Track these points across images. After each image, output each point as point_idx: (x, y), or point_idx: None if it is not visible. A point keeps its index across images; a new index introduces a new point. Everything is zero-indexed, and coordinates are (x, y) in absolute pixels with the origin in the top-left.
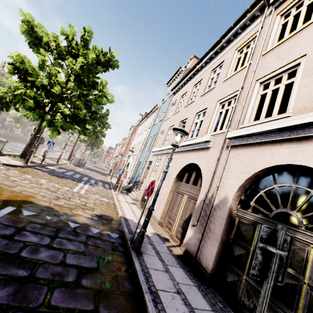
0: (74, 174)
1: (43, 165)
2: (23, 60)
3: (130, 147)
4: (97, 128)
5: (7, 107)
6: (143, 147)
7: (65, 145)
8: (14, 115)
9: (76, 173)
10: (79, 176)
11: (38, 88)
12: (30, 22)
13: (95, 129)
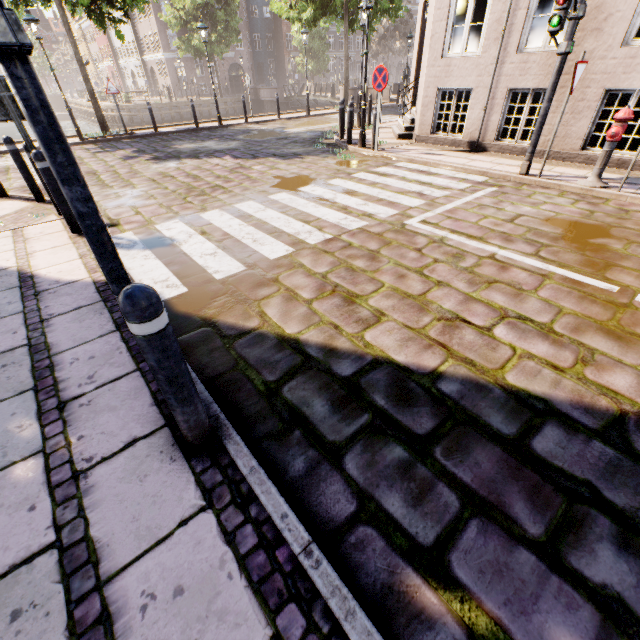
0: None
1: None
2: None
3: None
4: None
5: None
6: None
7: None
8: None
9: None
10: None
11: None
12: None
13: None
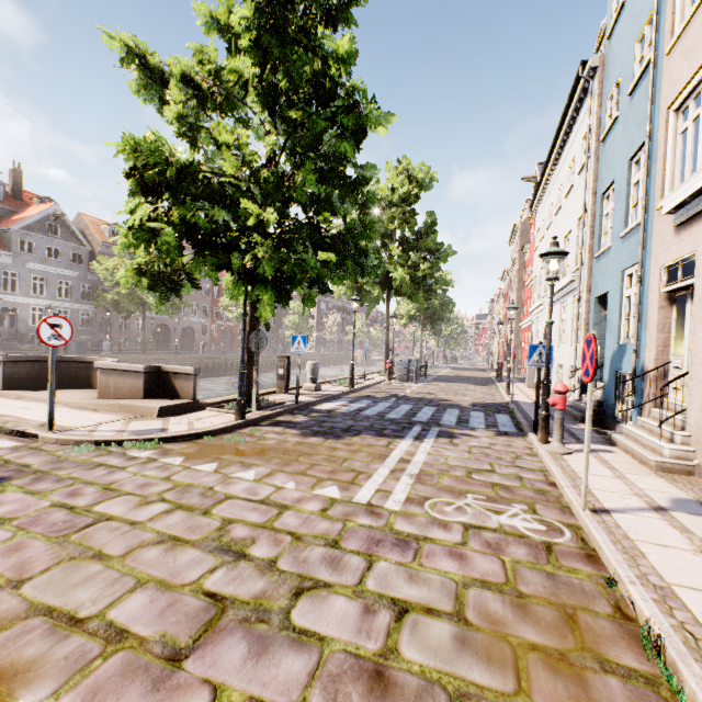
0: (389, 409)
1: (306, 404)
2: (135, 142)
3: (530, 284)
4: (420, 269)
5: (172, 288)
6: (588, 243)
7: (353, 337)
8: (291, 322)
9: (397, 404)
10: (407, 409)
11: (185, 192)
12: (130, 50)
13: (416, 273)
